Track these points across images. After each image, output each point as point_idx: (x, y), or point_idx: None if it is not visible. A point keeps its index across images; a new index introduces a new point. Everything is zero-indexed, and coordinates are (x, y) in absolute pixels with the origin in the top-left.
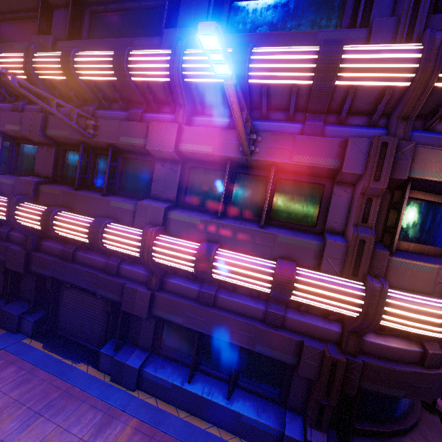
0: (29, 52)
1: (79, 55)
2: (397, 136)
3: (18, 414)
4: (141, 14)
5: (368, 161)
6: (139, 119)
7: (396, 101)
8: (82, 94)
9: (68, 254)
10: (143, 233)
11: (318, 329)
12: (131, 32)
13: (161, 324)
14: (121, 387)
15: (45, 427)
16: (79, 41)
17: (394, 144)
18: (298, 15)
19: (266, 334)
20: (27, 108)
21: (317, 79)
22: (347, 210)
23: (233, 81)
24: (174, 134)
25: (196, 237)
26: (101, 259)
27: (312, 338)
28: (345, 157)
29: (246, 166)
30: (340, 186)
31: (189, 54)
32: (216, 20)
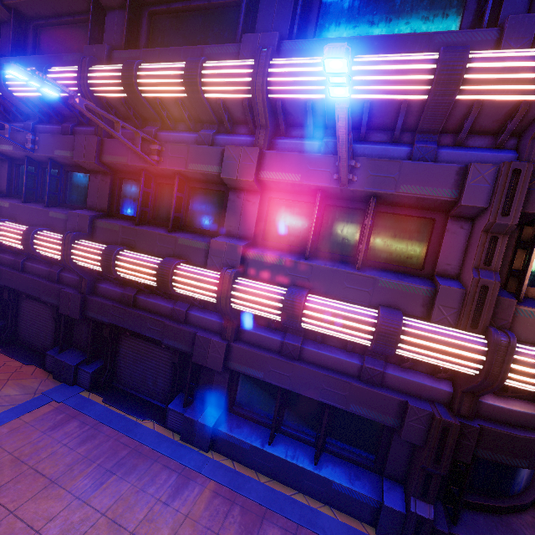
0: (84, 66)
1: (143, 68)
2: (531, 161)
3: (90, 471)
4: (210, 15)
5: (495, 193)
6: (210, 143)
7: (531, 118)
8: (143, 114)
9: (129, 298)
10: (221, 275)
11: (424, 388)
12: (198, 36)
13: (235, 379)
14: (193, 447)
15: (119, 486)
16: (139, 51)
17: (528, 172)
18: (405, 11)
19: (363, 392)
20: (77, 131)
21: (434, 94)
22: (463, 250)
23: (347, 104)
24: (254, 160)
25: (280, 280)
26: (166, 304)
27: (417, 398)
28: (465, 187)
29: (339, 197)
30: (456, 221)
31: (276, 66)
32: (304, 20)
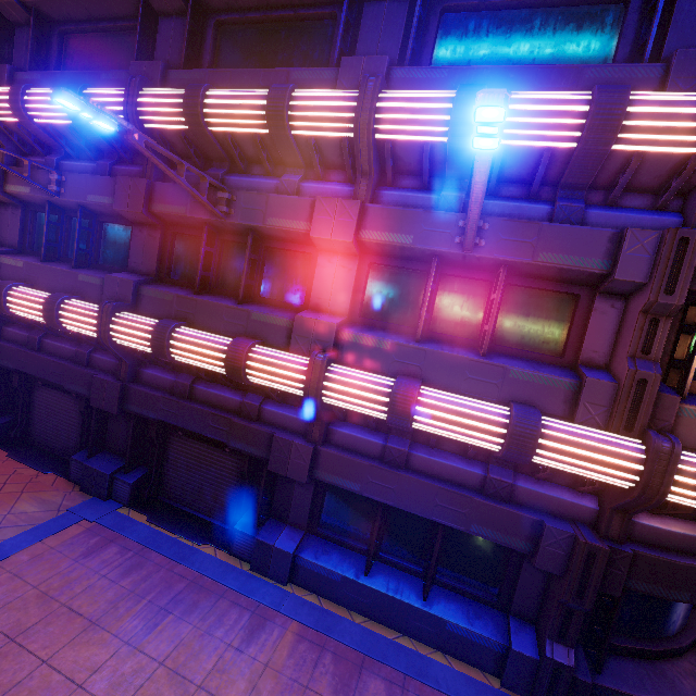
0: (133, 89)
1: (212, 95)
2: None
3: (139, 609)
4: (296, 29)
5: (657, 265)
6: (295, 192)
7: None
8: (207, 152)
9: (184, 388)
10: (311, 361)
11: (563, 504)
12: (280, 55)
13: (321, 493)
14: (267, 579)
15: (178, 628)
16: (205, 71)
17: None
18: (546, 36)
19: (487, 510)
20: (118, 170)
21: (585, 142)
22: (614, 334)
23: (491, 156)
24: (354, 216)
25: (384, 368)
26: (233, 396)
27: (554, 516)
28: (620, 257)
29: (460, 265)
30: (605, 299)
31: (386, 99)
32: (418, 42)
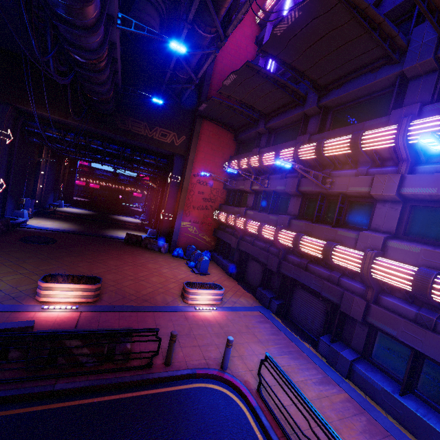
0: (297, 147)
1: (327, 142)
2: None
3: (275, 347)
4: (371, 102)
5: None
6: (364, 174)
7: None
8: (323, 163)
9: (303, 265)
10: (365, 253)
11: None
12: (362, 115)
13: (373, 335)
14: (335, 370)
15: (289, 361)
16: (325, 133)
17: None
18: None
19: None
20: (288, 176)
21: None
22: None
23: None
24: (396, 182)
25: (415, 263)
26: (325, 271)
27: None
28: None
29: None
30: None
31: (414, 125)
32: None
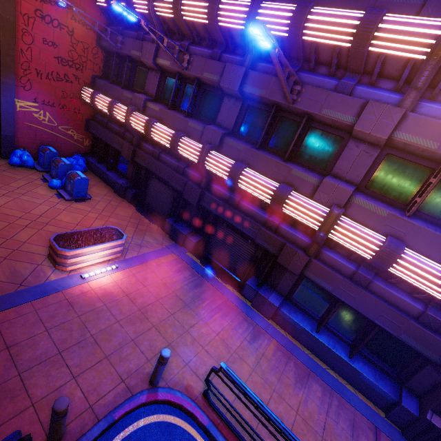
0: (257, 2)
1: (315, 12)
2: None
3: (204, 306)
4: None
5: None
6: (349, 92)
7: None
8: (291, 53)
9: (235, 201)
10: (330, 211)
11: None
12: None
13: (300, 281)
14: (259, 313)
15: (222, 321)
16: None
17: None
18: None
19: (418, 331)
20: (224, 57)
21: None
22: None
23: None
24: (395, 120)
25: (376, 227)
26: (262, 214)
27: None
28: None
29: None
30: None
31: None
32: None
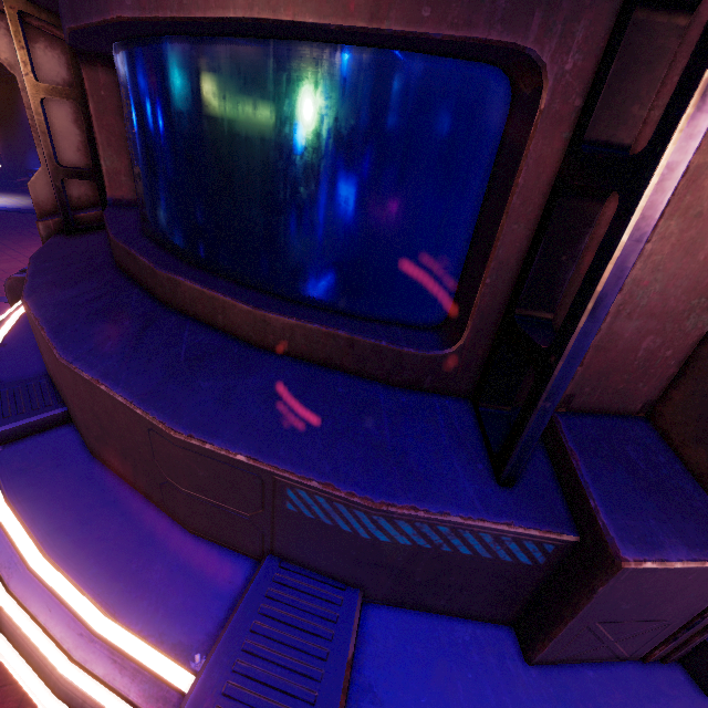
0: None
1: None
2: None
3: None
4: None
5: None
6: None
7: None
8: None
9: None
10: None
11: None
12: None
13: None
14: None
15: None
16: None
17: None
18: None
19: None
20: None
21: None
22: None
23: None
24: None
25: None
26: None
27: None
28: None
29: None
30: None
31: None
32: None
